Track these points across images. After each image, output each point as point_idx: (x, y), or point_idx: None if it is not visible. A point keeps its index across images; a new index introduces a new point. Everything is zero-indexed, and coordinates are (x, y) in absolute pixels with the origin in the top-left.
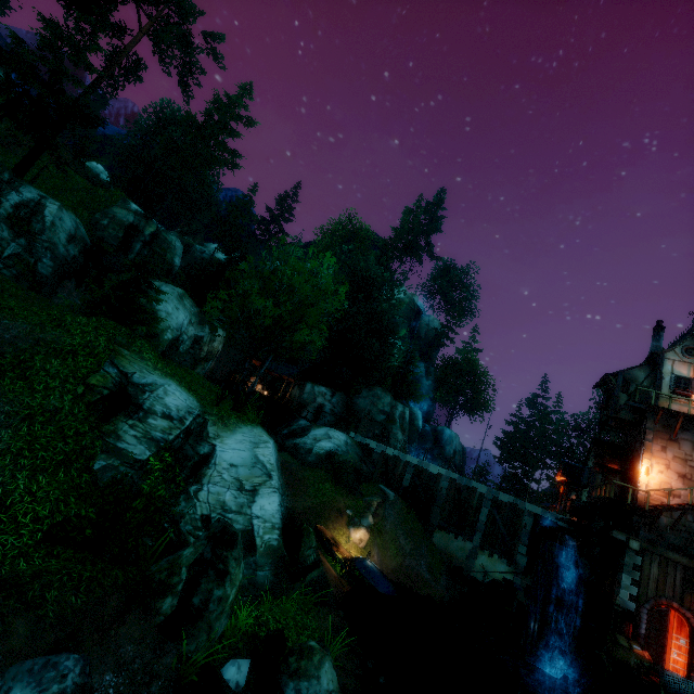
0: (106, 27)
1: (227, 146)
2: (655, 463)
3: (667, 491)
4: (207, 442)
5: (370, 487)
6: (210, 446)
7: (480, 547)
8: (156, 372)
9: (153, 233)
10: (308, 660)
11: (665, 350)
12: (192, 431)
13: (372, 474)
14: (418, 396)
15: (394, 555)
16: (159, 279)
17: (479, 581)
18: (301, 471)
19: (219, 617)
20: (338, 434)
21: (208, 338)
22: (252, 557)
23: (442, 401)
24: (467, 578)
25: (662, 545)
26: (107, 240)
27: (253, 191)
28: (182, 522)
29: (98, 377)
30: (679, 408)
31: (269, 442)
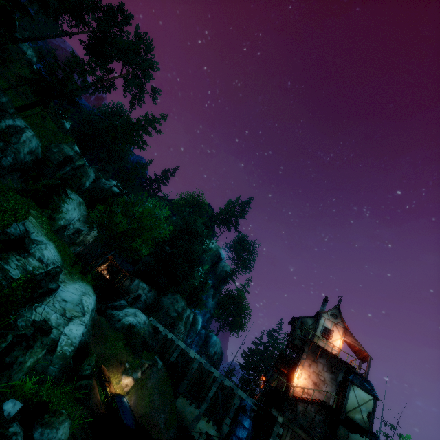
0: (103, 68)
1: (142, 138)
2: (304, 373)
3: (305, 391)
4: (56, 283)
5: (148, 355)
6: (57, 285)
7: (204, 414)
8: (46, 236)
9: (80, 165)
10: (56, 418)
11: (323, 311)
12: (51, 273)
13: (154, 348)
14: (201, 307)
15: (146, 405)
16: (72, 190)
17: (195, 439)
18: (108, 330)
19: (18, 370)
20: (142, 315)
21: (86, 232)
22: (51, 356)
23: (218, 317)
24: (189, 435)
25: (295, 424)
26: (52, 159)
27: (149, 163)
28: (20, 319)
29: (12, 228)
30: (323, 344)
31: (92, 296)
